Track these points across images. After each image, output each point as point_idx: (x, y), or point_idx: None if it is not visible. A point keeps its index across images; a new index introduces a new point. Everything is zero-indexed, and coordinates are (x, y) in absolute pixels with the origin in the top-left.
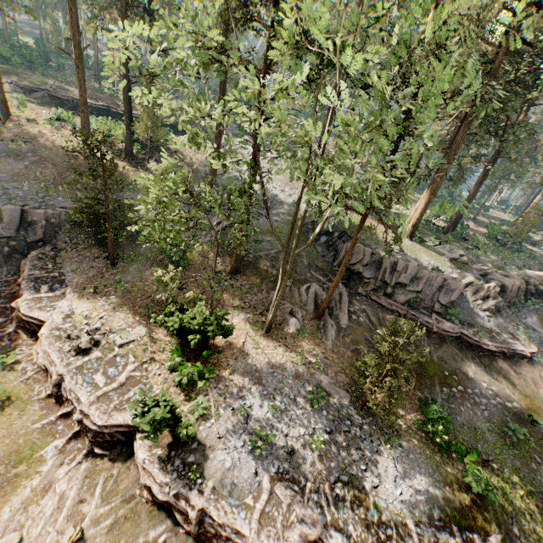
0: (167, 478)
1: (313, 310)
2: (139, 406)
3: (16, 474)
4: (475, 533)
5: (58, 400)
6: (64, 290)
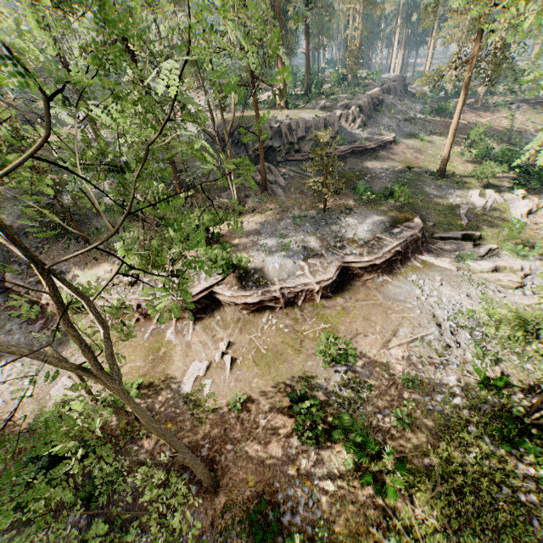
0: (251, 291)
1: (258, 188)
2: (208, 262)
3: (163, 353)
4: (408, 222)
5: (145, 319)
6: (71, 274)
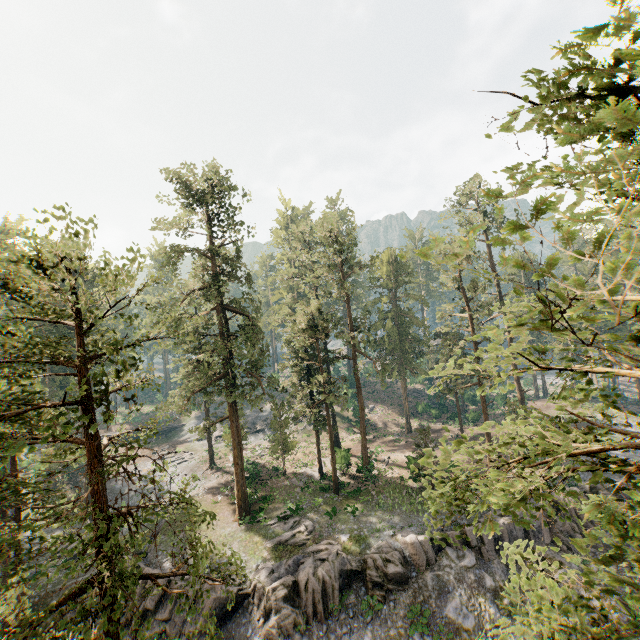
0: None
1: None
2: None
3: None
4: None
5: None
6: None
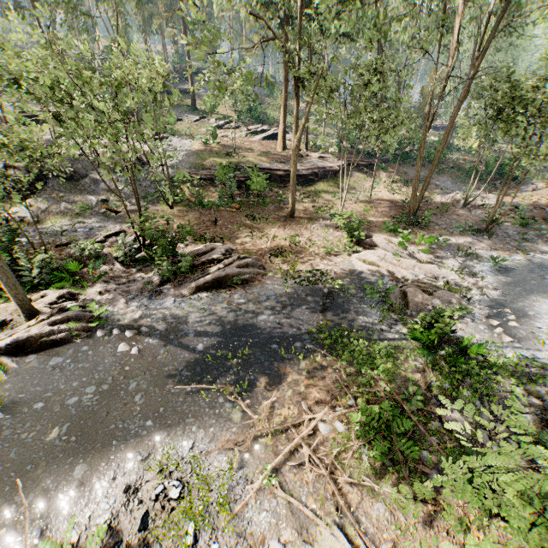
0: None
1: None
2: None
3: None
4: None
5: None
6: None
